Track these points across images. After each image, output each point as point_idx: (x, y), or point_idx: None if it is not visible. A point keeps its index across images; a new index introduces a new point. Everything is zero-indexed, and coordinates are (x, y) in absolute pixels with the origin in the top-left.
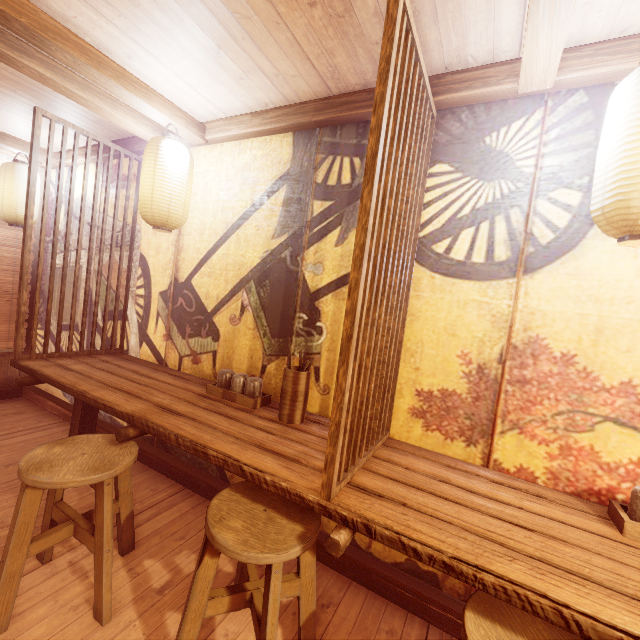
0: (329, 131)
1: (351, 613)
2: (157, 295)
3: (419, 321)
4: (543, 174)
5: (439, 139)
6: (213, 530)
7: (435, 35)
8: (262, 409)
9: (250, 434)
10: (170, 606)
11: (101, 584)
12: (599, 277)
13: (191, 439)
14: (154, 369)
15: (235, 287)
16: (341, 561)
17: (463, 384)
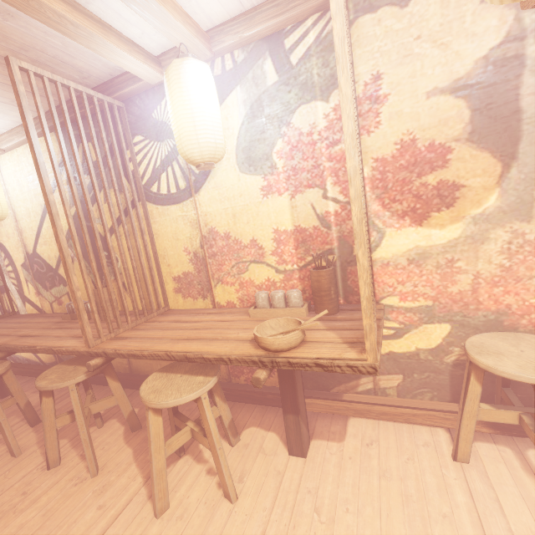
0: (74, 126)
1: None
2: (20, 267)
3: (160, 237)
4: None
5: (131, 120)
6: (37, 383)
7: (82, 63)
8: None
9: (73, 333)
10: (59, 438)
11: (6, 437)
12: (225, 185)
13: (29, 345)
14: (34, 317)
15: None
16: None
17: (191, 266)
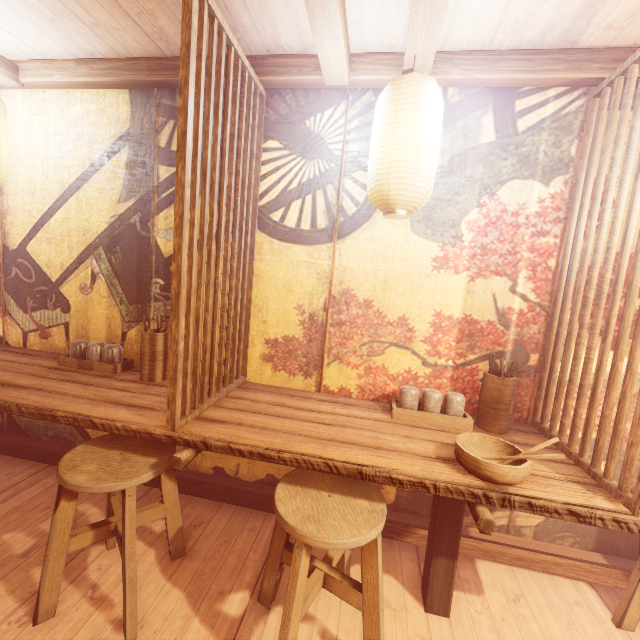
0: (168, 94)
1: (220, 525)
2: None
3: (264, 281)
4: (348, 158)
5: (270, 117)
6: (65, 476)
7: (249, 19)
8: (123, 373)
9: (106, 395)
10: (37, 563)
11: None
12: (385, 241)
13: (36, 406)
14: None
15: (82, 254)
16: (213, 490)
17: (300, 330)
